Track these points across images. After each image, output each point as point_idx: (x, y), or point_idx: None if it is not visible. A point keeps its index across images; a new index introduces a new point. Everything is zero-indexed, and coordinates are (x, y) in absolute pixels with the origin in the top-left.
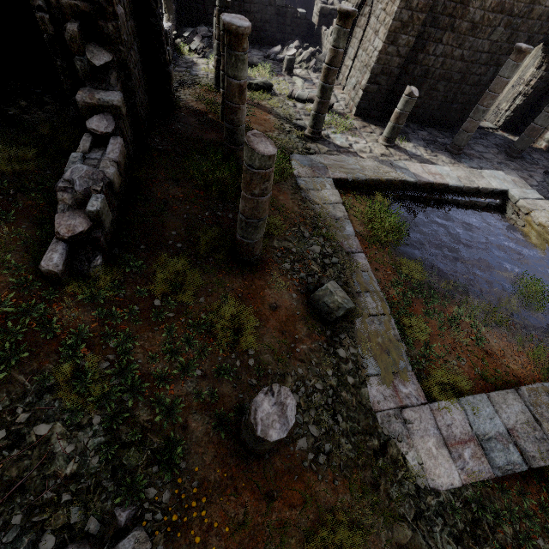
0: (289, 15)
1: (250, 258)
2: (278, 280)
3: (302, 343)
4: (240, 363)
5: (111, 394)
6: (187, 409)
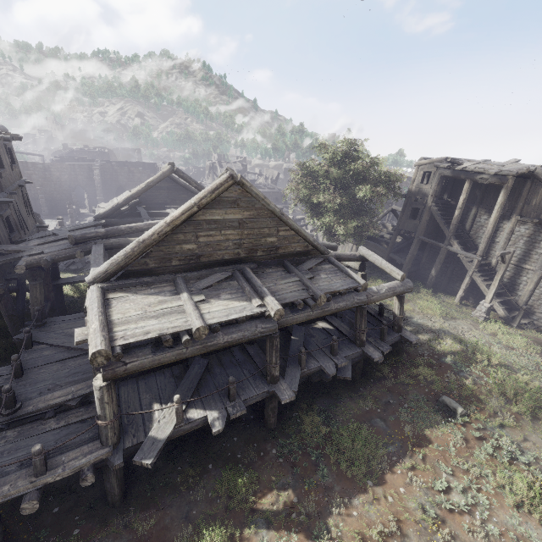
0: None
1: None
2: None
3: None
4: None
5: None
6: None
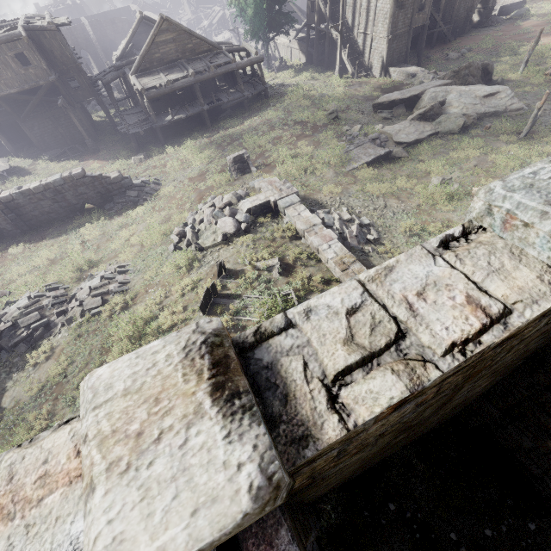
0: None
1: None
2: None
3: None
4: None
5: None
6: None
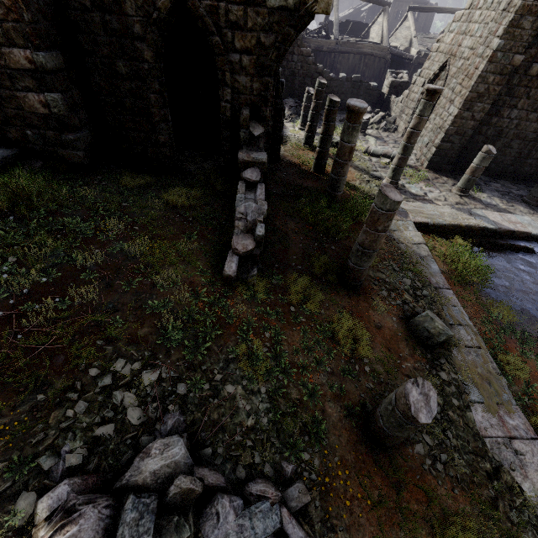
0: (362, 88)
1: (356, 283)
2: (381, 304)
3: (406, 361)
4: (358, 368)
5: (272, 372)
6: (323, 397)
